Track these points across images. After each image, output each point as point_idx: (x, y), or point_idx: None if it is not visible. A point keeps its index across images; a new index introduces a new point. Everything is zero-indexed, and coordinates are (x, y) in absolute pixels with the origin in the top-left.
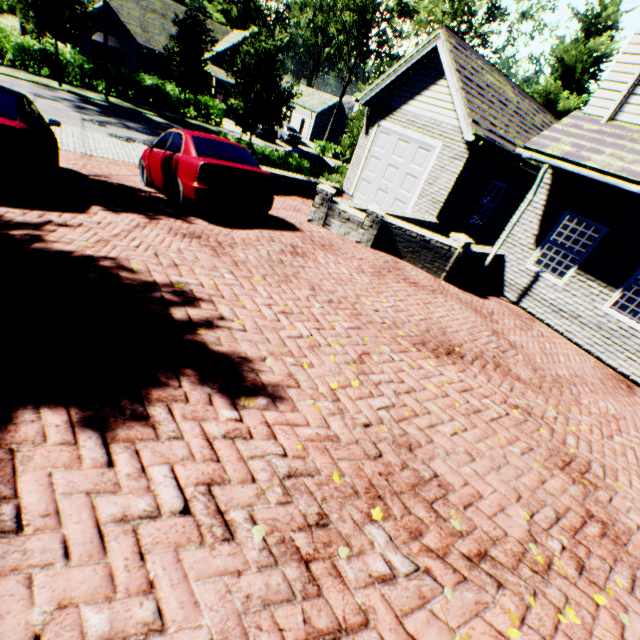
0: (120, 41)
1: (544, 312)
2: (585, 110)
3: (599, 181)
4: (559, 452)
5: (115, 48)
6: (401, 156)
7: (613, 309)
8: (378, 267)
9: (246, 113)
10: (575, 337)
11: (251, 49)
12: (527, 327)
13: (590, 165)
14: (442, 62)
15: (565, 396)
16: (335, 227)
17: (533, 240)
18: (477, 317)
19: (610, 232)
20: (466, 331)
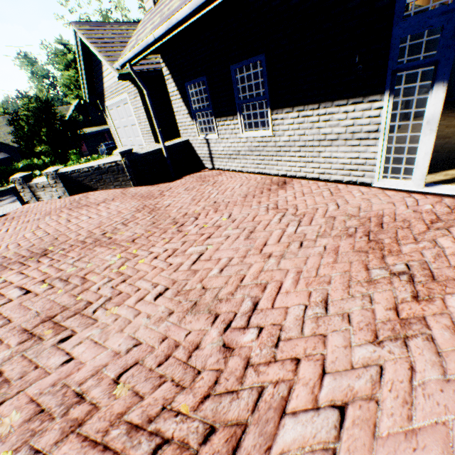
0: (5, 152)
1: (226, 163)
2: (146, 8)
3: (143, 50)
4: (55, 308)
5: (5, 157)
6: (123, 117)
7: (253, 130)
8: (54, 210)
9: (54, 150)
10: (248, 168)
11: (27, 112)
12: (202, 184)
13: (139, 43)
14: (87, 44)
15: (167, 233)
16: (44, 196)
17: (190, 117)
18: (137, 203)
19: (208, 77)
20: (97, 223)
